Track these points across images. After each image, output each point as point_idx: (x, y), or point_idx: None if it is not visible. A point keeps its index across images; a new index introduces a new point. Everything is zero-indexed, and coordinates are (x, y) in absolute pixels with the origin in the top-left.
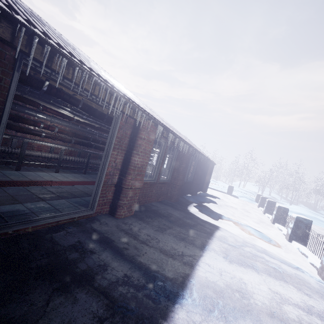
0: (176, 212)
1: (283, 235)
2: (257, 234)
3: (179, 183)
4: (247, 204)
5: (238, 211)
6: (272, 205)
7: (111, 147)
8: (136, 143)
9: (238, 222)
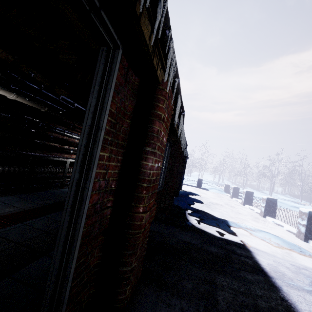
0: (188, 235)
1: (288, 232)
2: (281, 243)
3: (174, 188)
4: (220, 196)
5: (226, 209)
6: (251, 195)
7: (97, 139)
8: (151, 129)
9: (247, 227)
